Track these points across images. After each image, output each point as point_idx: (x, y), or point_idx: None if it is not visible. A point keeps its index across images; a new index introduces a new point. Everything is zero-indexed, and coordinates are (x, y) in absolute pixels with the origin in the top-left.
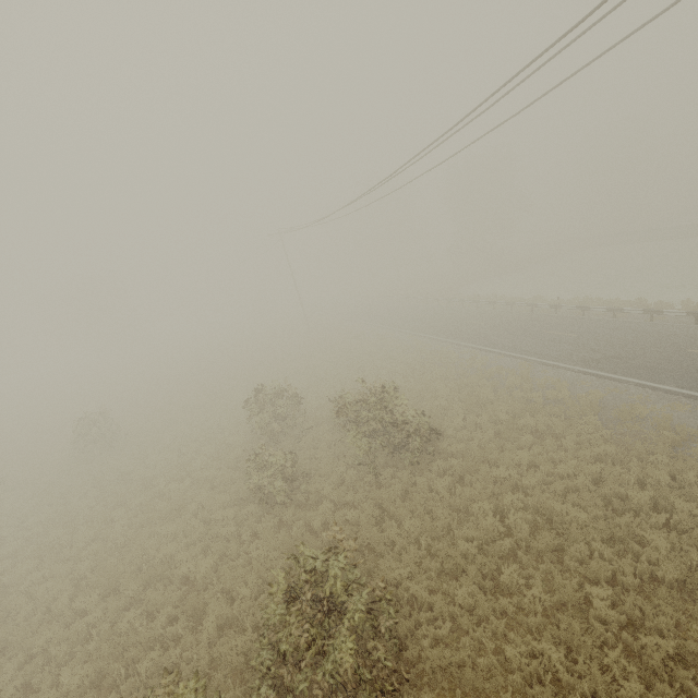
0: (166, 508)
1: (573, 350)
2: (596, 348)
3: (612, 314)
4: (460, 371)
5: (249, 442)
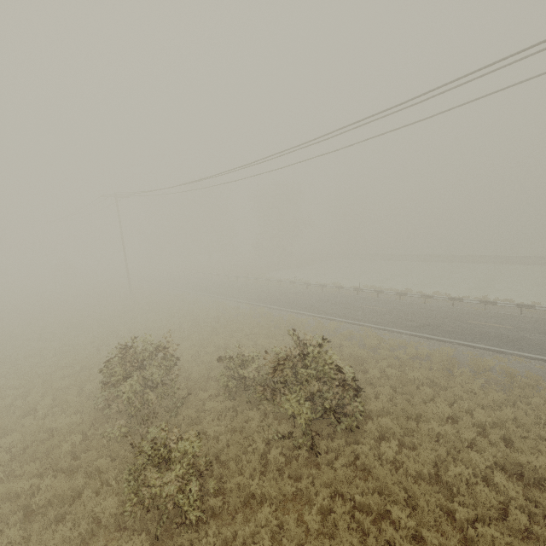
0: None
1: (394, 319)
2: (409, 318)
3: (395, 298)
4: (318, 333)
5: (86, 423)
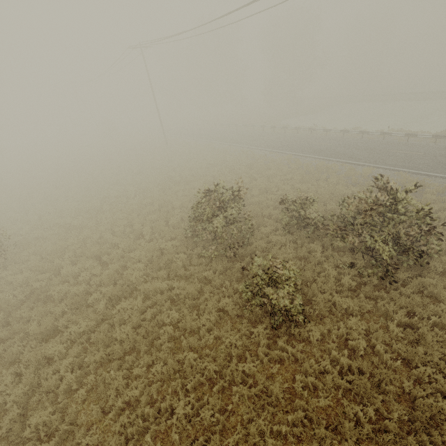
0: (130, 338)
1: (434, 164)
2: None
3: (427, 141)
4: (353, 179)
5: (182, 246)
